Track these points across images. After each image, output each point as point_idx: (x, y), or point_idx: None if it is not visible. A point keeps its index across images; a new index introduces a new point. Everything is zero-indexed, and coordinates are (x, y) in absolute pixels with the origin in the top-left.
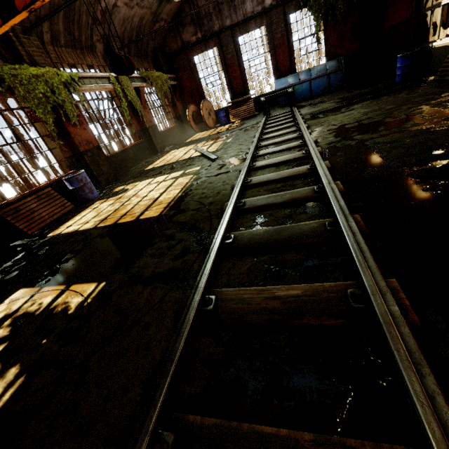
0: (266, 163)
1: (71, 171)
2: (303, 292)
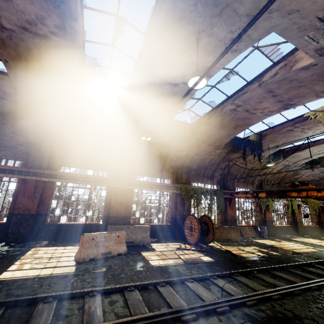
0: None
1: (260, 225)
2: None
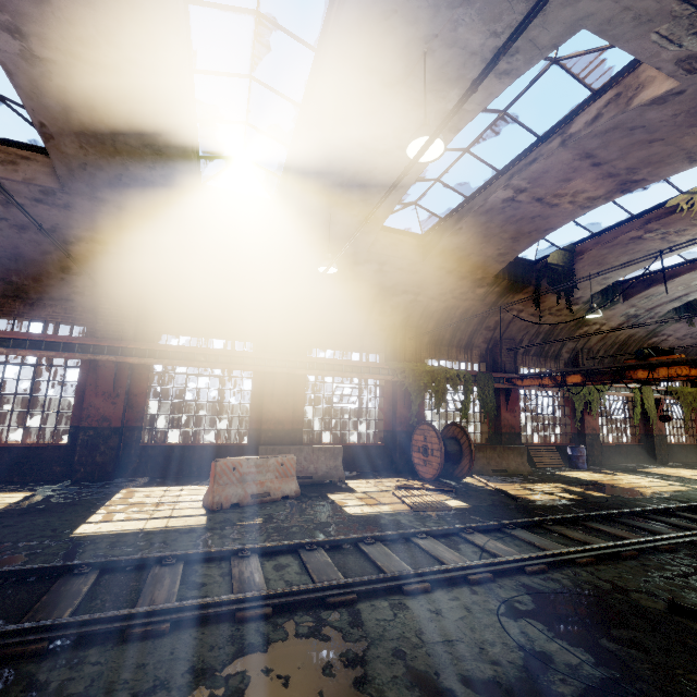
0: None
1: (571, 443)
2: None
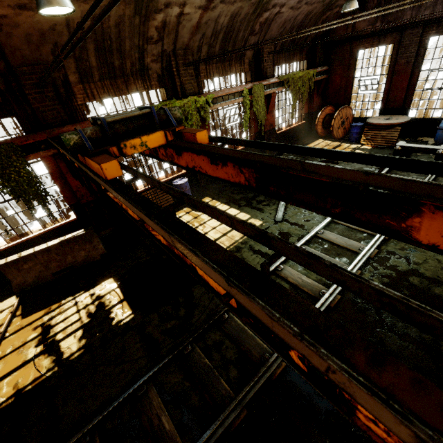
0: (288, 276)
1: (183, 172)
2: (168, 430)
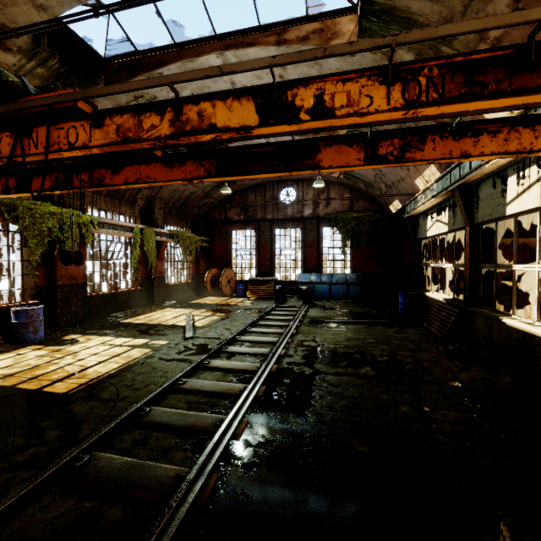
0: (219, 365)
1: (32, 301)
2: None
